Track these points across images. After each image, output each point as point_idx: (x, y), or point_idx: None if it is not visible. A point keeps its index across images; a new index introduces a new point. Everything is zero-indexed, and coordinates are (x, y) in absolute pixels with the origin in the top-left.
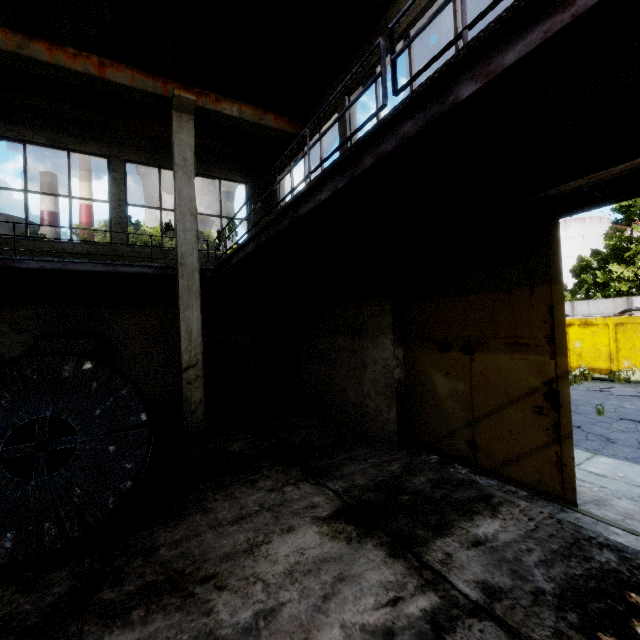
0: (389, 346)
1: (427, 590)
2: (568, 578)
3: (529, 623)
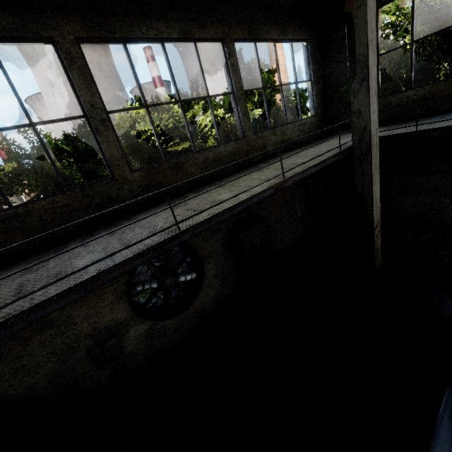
0: None
1: None
2: None
3: None
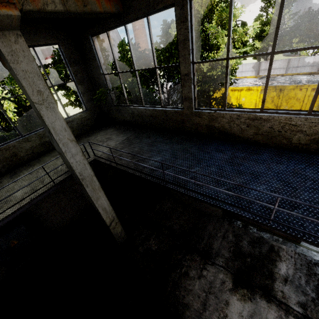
0: None
1: (288, 315)
2: (316, 288)
3: (318, 316)
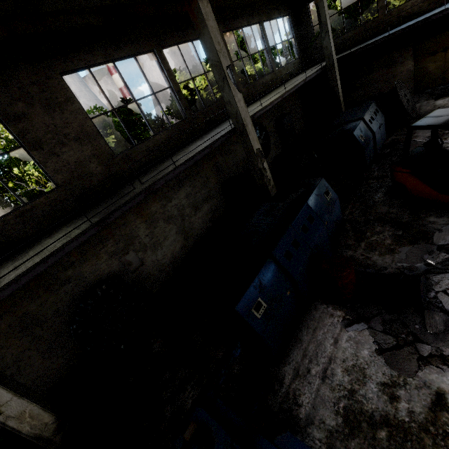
0: (410, 63)
1: None
2: None
3: None
